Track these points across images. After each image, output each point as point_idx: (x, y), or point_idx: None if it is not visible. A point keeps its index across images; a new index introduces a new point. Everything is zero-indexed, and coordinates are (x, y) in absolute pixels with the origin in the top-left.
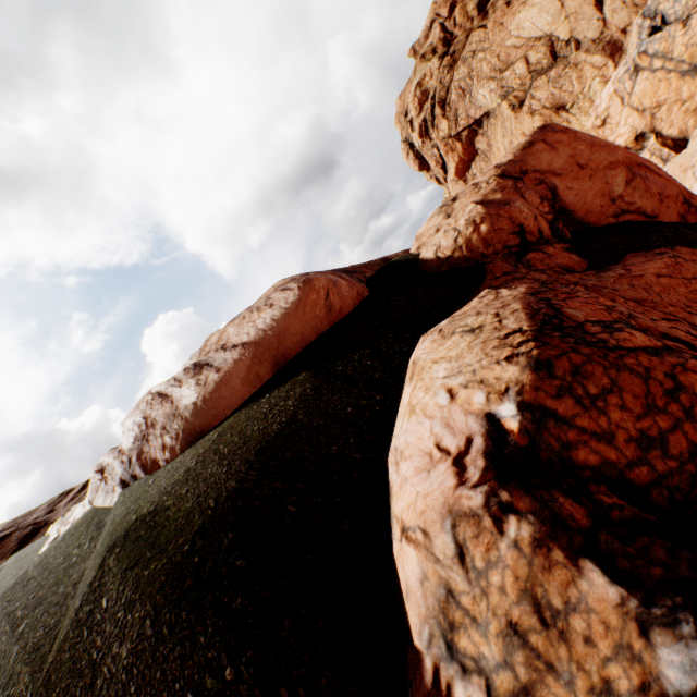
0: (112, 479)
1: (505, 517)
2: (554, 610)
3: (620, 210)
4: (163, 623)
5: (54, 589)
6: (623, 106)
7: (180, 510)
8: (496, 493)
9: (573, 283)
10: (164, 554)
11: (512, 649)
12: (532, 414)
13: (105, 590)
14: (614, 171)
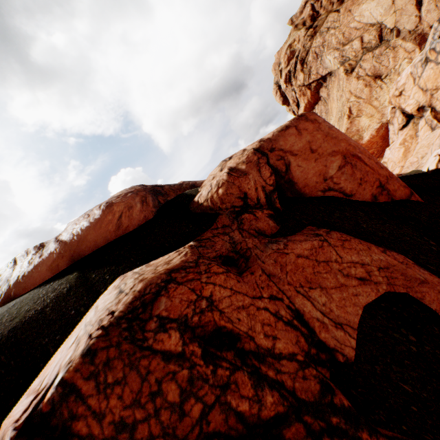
0: None
1: None
2: None
3: (328, 187)
4: None
5: None
6: (414, 84)
7: None
8: None
9: (247, 248)
10: None
11: None
12: (64, 388)
13: None
14: (334, 158)
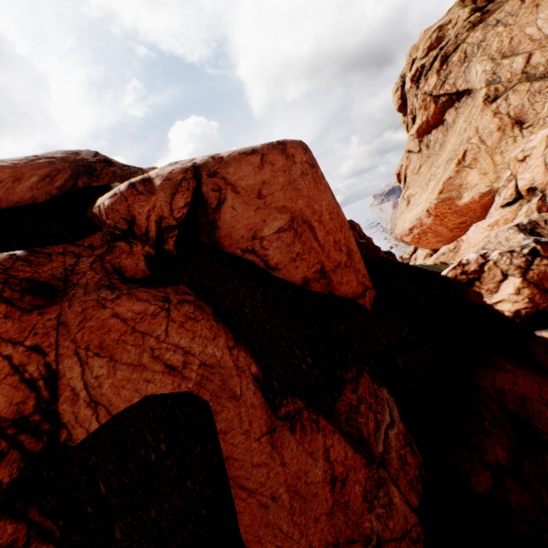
0: None
1: None
2: None
3: (252, 248)
4: None
5: None
6: (542, 154)
7: None
8: None
9: (74, 283)
10: None
11: None
12: None
13: None
14: (280, 215)
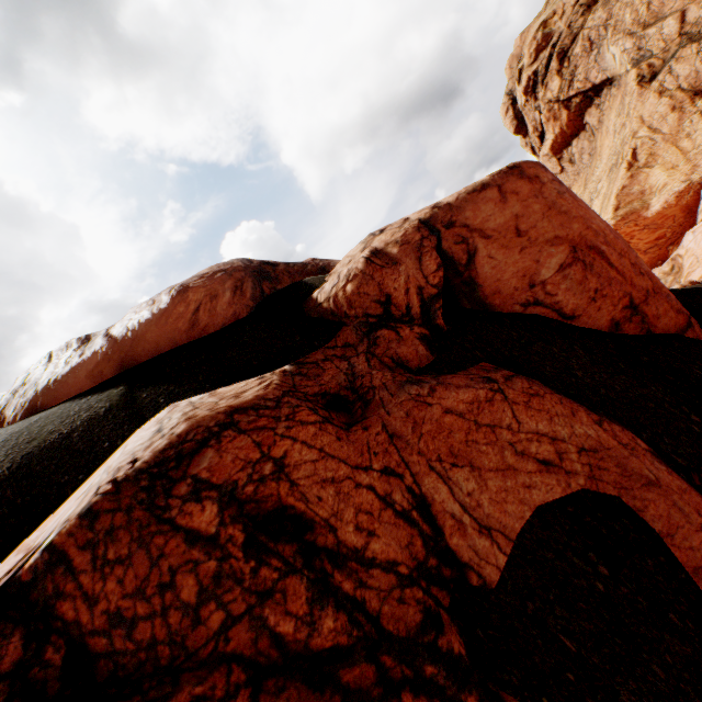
0: None
1: None
2: None
3: (534, 299)
4: None
5: None
6: None
7: None
8: None
9: (370, 387)
10: None
11: None
12: (51, 555)
13: None
14: (555, 248)
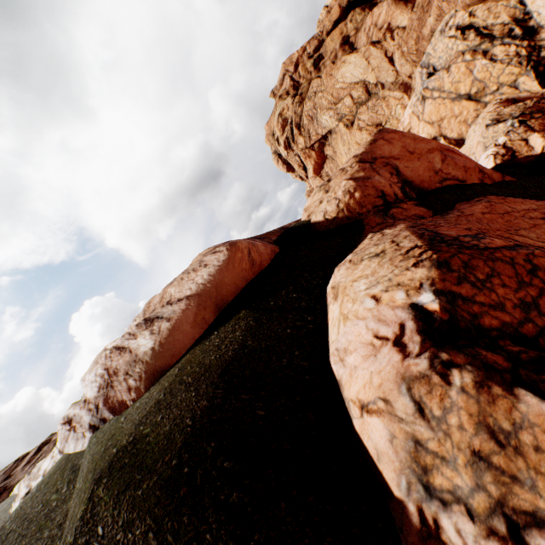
0: (81, 427)
1: (449, 372)
2: (506, 432)
3: (442, 178)
4: (166, 532)
5: (39, 535)
6: (419, 121)
7: (159, 434)
8: (437, 356)
9: None
10: (154, 473)
11: (480, 473)
12: (445, 297)
13: (98, 519)
14: (432, 154)
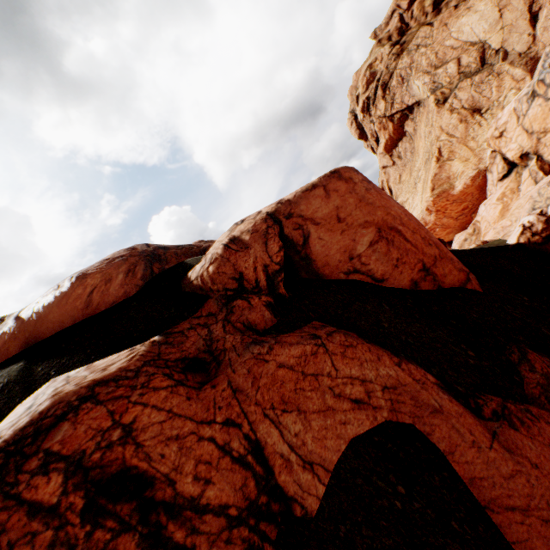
0: None
1: None
2: None
3: (353, 268)
4: None
5: None
6: (517, 124)
7: None
8: None
9: (222, 350)
10: None
11: None
12: None
13: None
14: (366, 230)
